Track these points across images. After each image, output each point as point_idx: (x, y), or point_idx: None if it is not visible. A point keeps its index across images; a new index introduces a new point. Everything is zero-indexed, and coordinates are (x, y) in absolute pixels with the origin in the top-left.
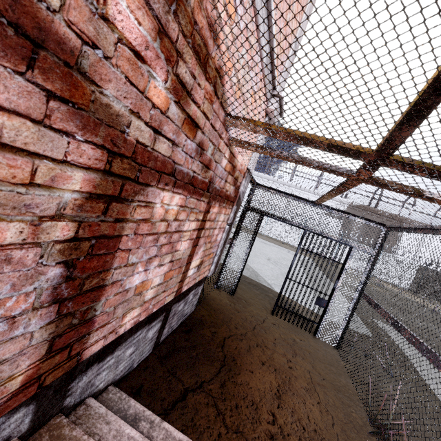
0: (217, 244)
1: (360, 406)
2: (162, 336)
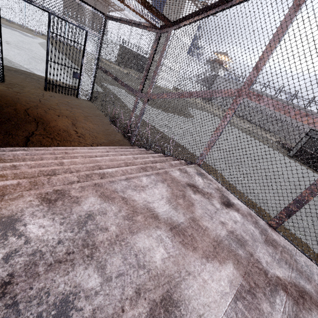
0: None
1: (106, 118)
2: None
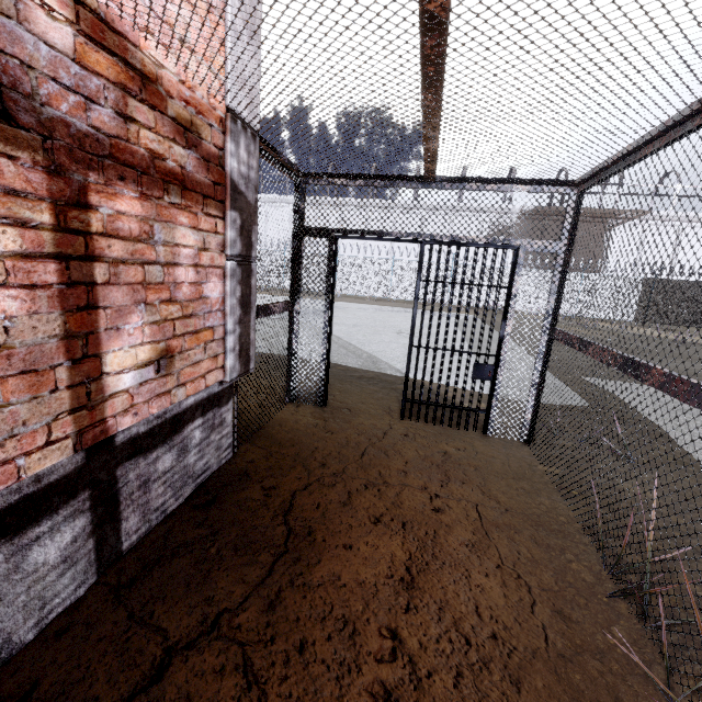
0: (215, 307)
1: (585, 544)
2: (124, 538)
